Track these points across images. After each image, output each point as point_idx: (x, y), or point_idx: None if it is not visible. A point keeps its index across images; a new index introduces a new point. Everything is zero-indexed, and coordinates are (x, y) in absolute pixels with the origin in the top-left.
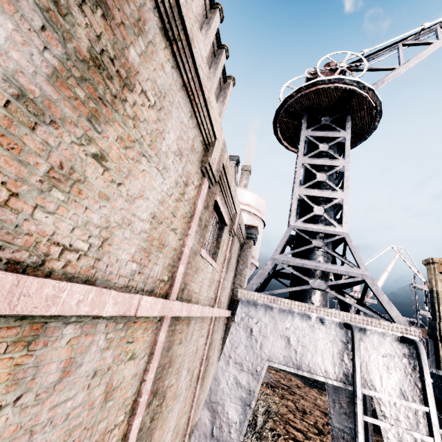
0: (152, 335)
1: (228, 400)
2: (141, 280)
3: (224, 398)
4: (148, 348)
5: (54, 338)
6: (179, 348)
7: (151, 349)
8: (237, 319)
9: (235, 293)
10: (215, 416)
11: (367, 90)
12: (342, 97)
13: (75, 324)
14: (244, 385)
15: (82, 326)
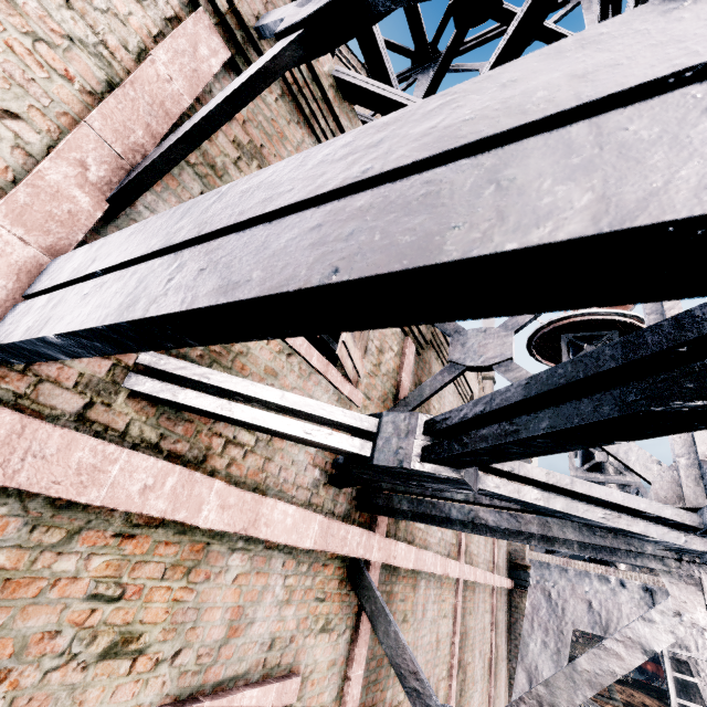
0: (452, 598)
1: (540, 662)
2: (443, 545)
3: (536, 659)
4: (452, 610)
5: (419, 587)
6: (470, 619)
7: (453, 611)
8: (532, 582)
9: (515, 553)
10: (530, 675)
11: (629, 316)
12: (602, 323)
13: (424, 579)
14: (552, 647)
15: (426, 581)
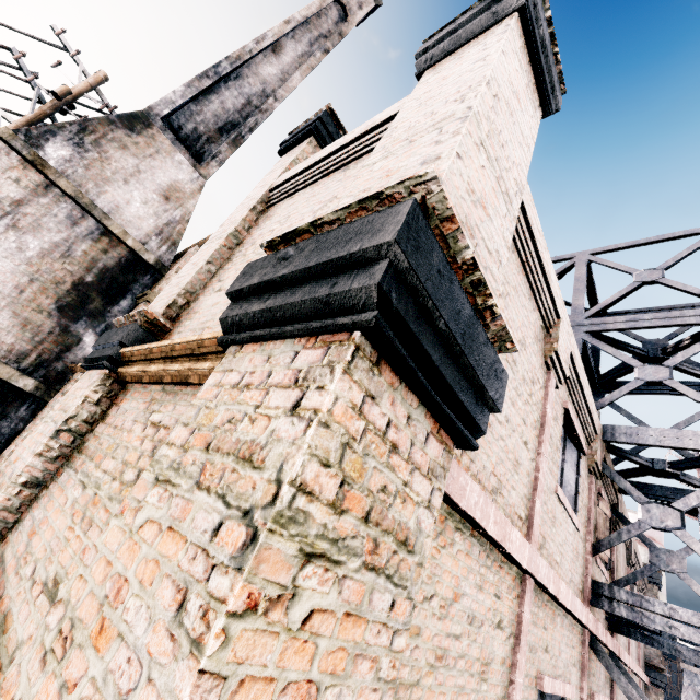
0: None
1: None
2: (623, 646)
3: None
4: None
5: None
6: None
7: None
8: (685, 683)
9: (649, 655)
10: None
11: None
12: None
13: None
14: None
15: None
